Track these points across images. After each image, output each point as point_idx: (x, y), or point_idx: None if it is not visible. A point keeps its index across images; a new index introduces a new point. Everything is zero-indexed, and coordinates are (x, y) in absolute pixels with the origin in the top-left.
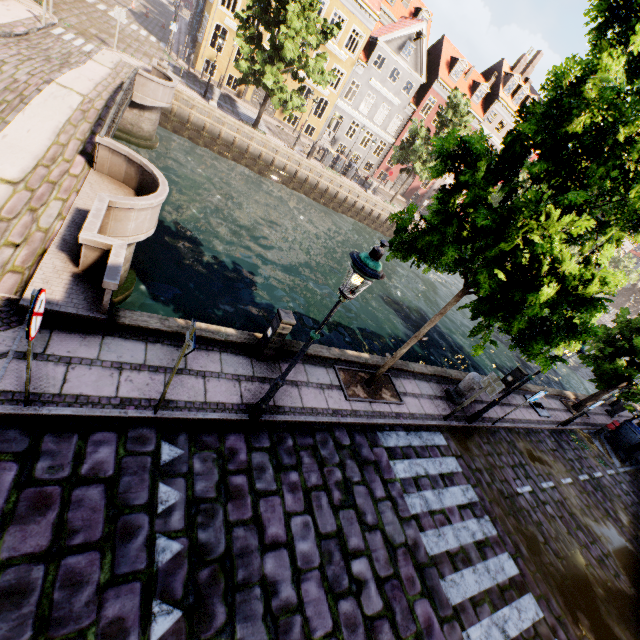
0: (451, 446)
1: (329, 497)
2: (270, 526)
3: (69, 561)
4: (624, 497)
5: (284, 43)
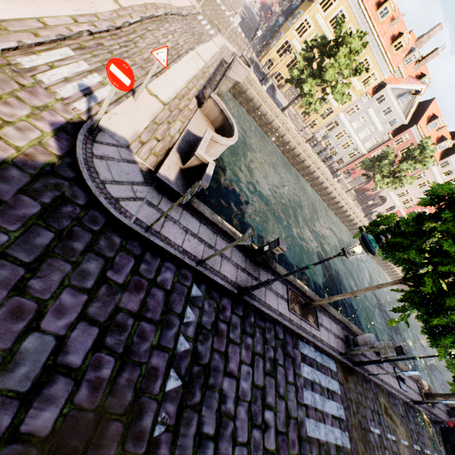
0: (338, 374)
1: (264, 364)
2: (231, 362)
3: (143, 324)
4: None
5: (328, 69)
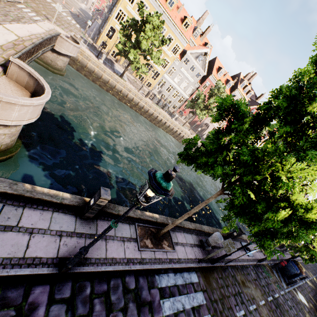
0: (200, 282)
1: None
2: None
3: None
4: (290, 311)
5: (142, 41)
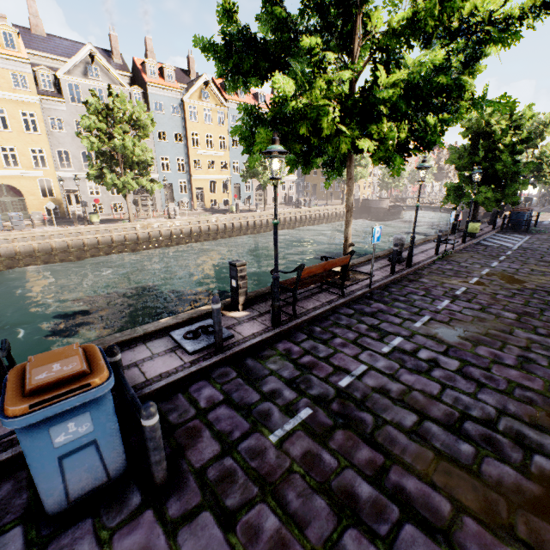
0: None
1: None
2: None
3: None
4: None
5: (403, 173)
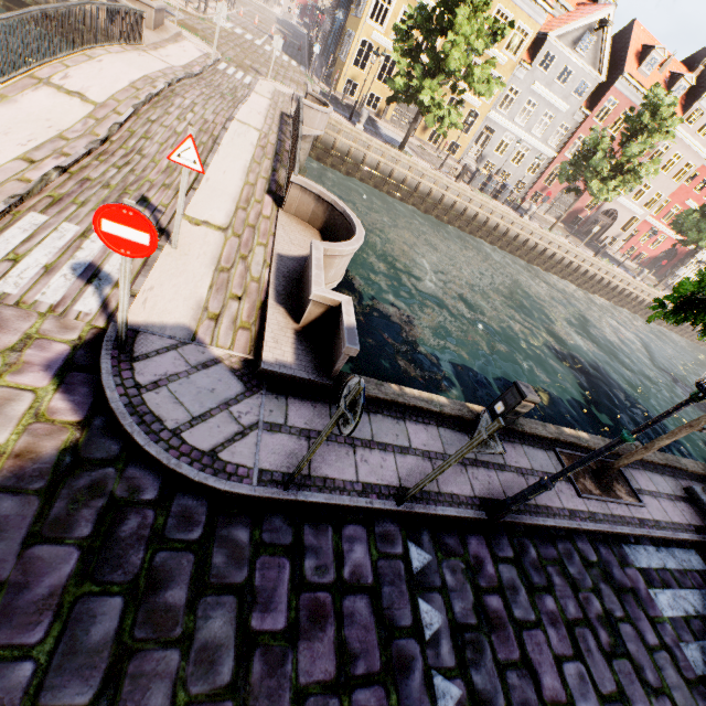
0: None
1: (595, 638)
2: (543, 674)
3: (358, 696)
4: None
5: (449, 52)
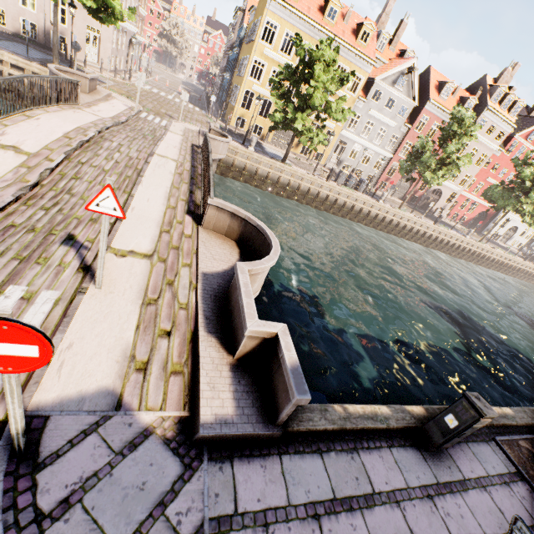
0: None
1: None
2: None
3: None
4: None
5: (312, 94)
